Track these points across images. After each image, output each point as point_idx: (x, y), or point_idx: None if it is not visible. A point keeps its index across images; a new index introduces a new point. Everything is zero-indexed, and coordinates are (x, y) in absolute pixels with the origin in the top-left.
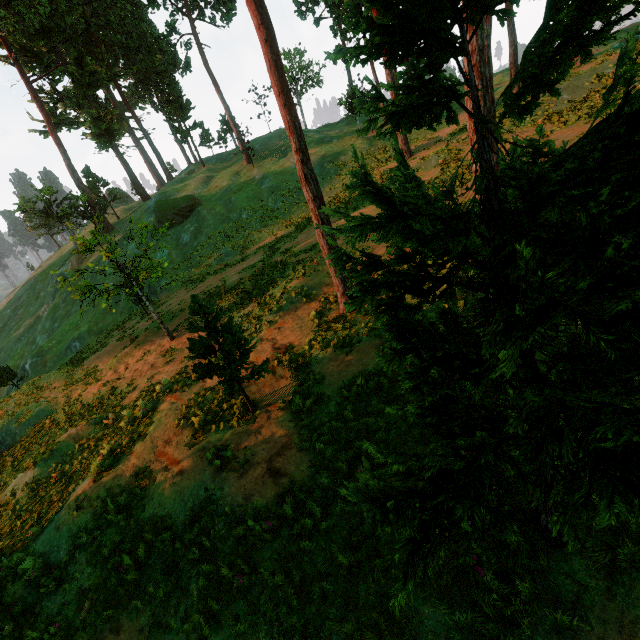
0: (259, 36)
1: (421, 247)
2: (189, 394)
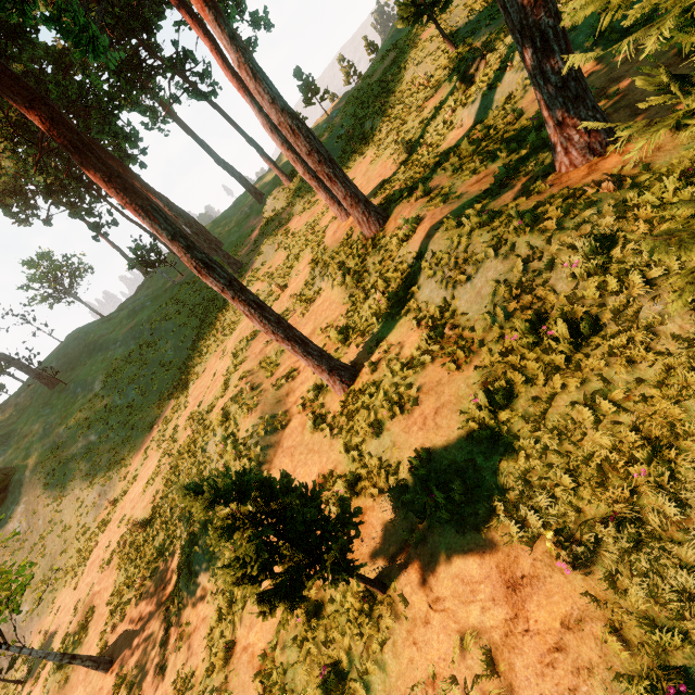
0: (36, 117)
1: None
2: (242, 693)
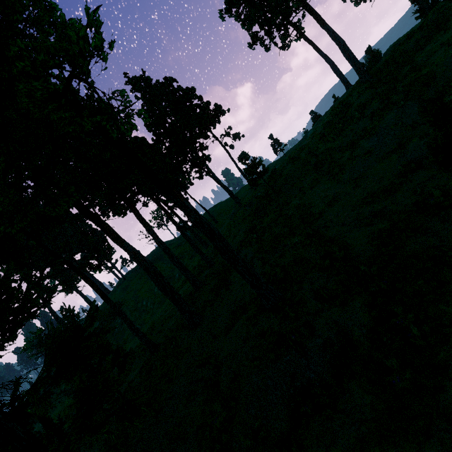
0: (89, 285)
1: None
2: None
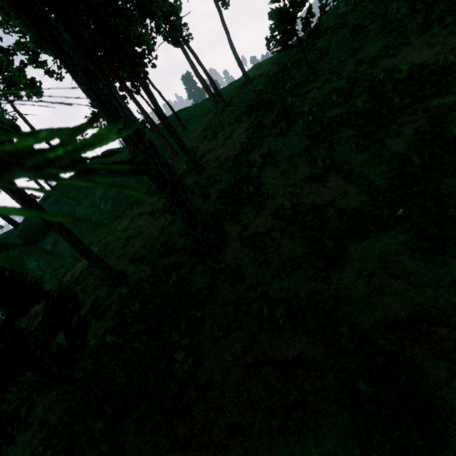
0: None
1: None
2: None
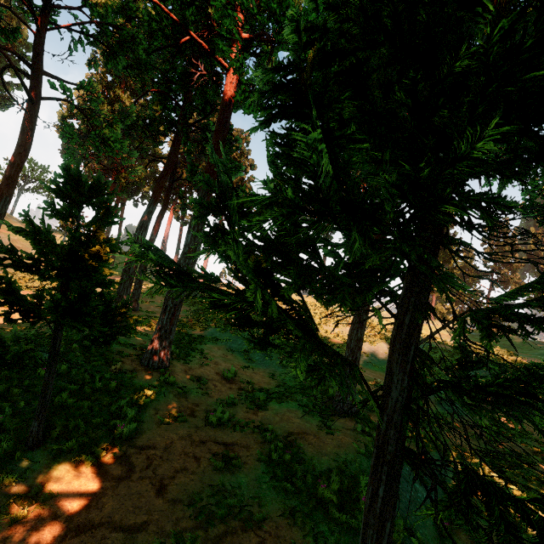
0: (17, 148)
1: (40, 254)
2: None
